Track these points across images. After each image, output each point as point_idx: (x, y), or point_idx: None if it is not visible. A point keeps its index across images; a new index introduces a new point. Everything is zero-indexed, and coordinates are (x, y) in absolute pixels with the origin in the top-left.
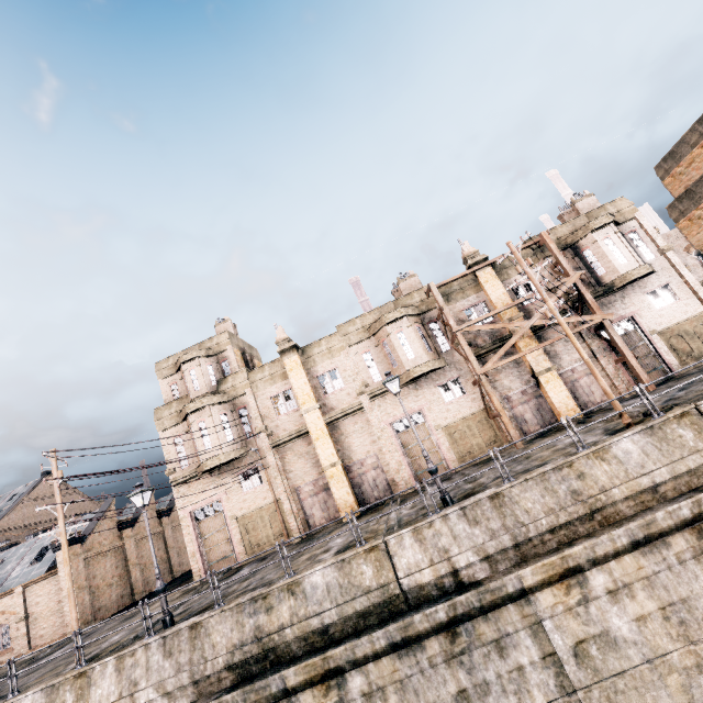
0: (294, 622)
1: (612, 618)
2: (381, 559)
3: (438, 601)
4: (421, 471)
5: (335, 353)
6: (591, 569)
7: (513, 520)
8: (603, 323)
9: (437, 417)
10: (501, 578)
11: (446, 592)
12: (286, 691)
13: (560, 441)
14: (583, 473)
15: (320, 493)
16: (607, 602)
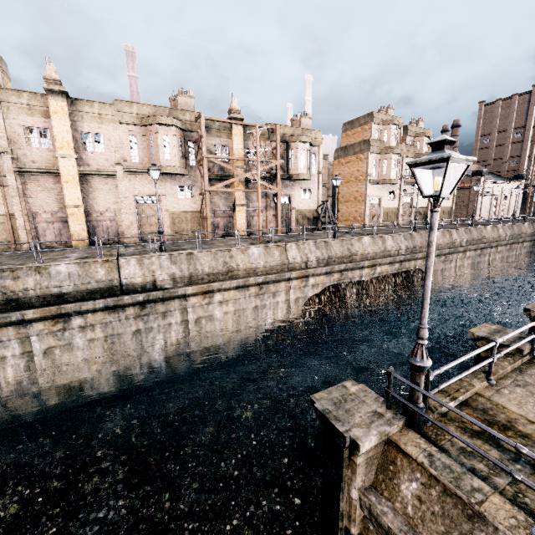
0: (38, 288)
1: (216, 311)
2: (113, 268)
3: (141, 293)
4: (145, 233)
5: (105, 121)
6: (217, 293)
7: (194, 266)
8: (278, 194)
9: (169, 205)
10: (177, 288)
11: (146, 290)
12: (23, 321)
13: (231, 242)
14: (233, 256)
15: (56, 223)
16: (217, 305)
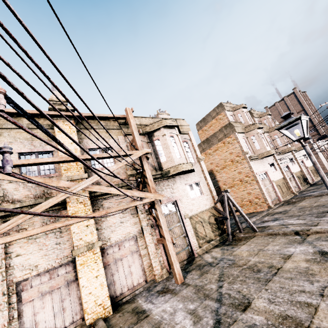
0: None
1: None
2: None
3: None
4: None
5: None
6: None
7: None
8: (155, 202)
9: None
10: None
11: None
12: None
13: None
14: None
15: None
16: None
